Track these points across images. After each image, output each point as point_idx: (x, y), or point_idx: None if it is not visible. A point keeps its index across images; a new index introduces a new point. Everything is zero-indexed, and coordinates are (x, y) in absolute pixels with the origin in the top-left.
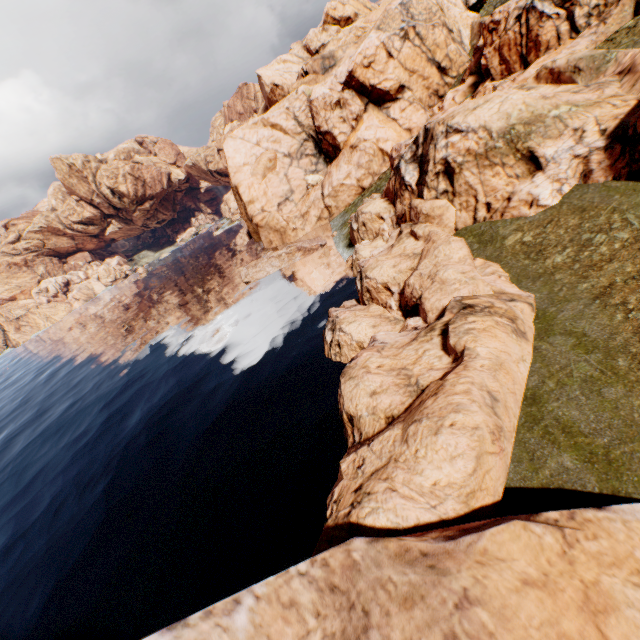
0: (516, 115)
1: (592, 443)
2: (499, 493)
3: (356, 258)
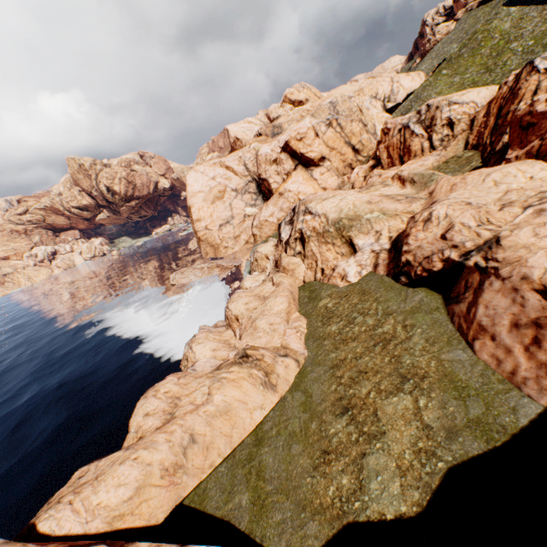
0: (346, 211)
1: (264, 488)
2: (159, 518)
3: (241, 286)
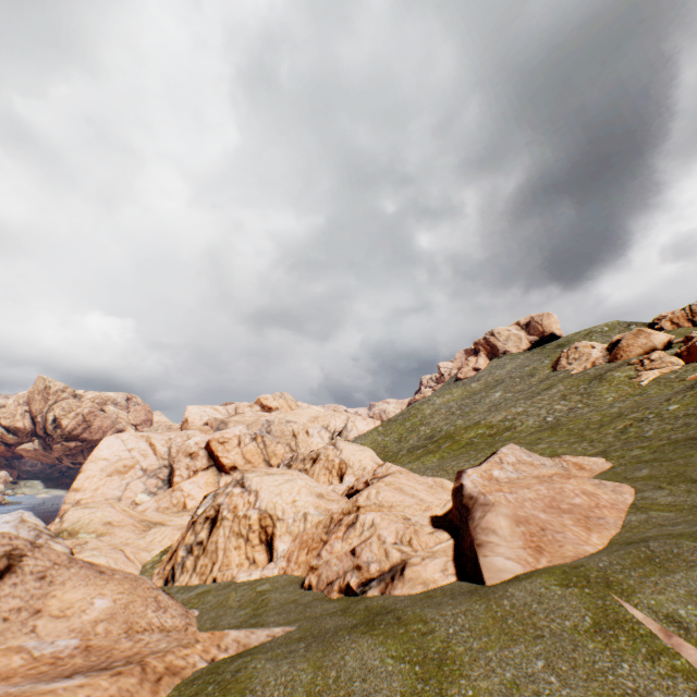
0: (79, 524)
1: None
2: None
3: None
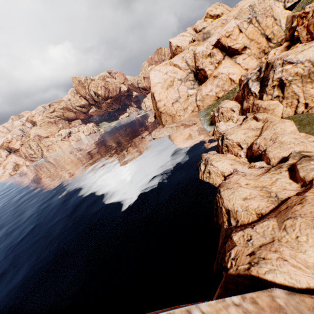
0: None
1: None
2: None
3: (217, 130)
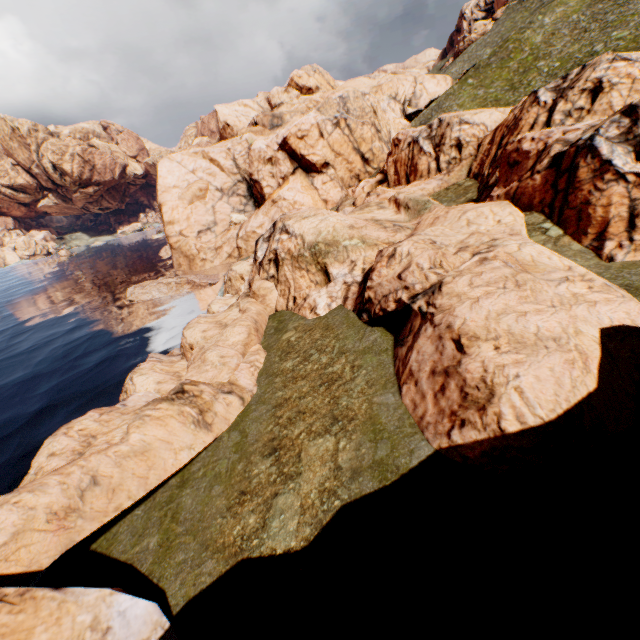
0: (324, 235)
1: (175, 530)
2: (44, 564)
3: (208, 309)
